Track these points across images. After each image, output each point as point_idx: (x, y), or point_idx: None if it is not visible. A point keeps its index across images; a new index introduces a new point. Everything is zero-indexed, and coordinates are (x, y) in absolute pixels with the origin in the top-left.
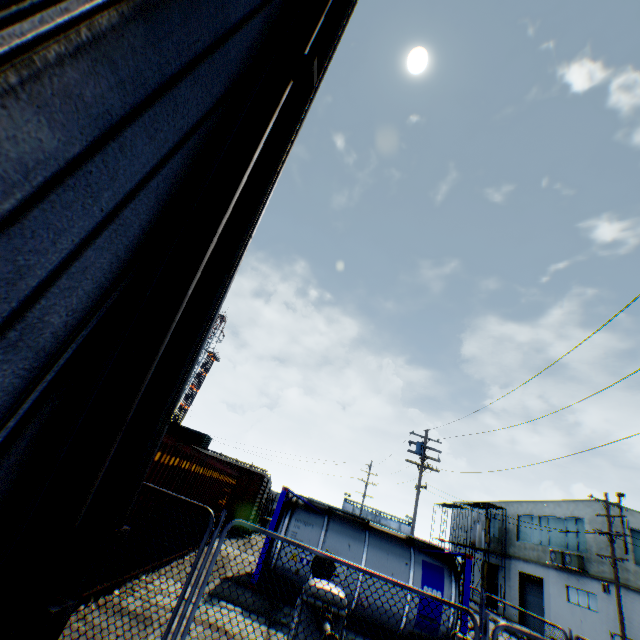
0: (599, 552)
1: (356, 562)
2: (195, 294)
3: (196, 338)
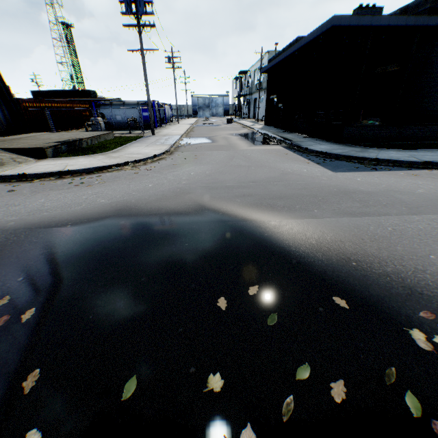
0: (265, 78)
1: (123, 114)
2: (0, 81)
3: (7, 87)
